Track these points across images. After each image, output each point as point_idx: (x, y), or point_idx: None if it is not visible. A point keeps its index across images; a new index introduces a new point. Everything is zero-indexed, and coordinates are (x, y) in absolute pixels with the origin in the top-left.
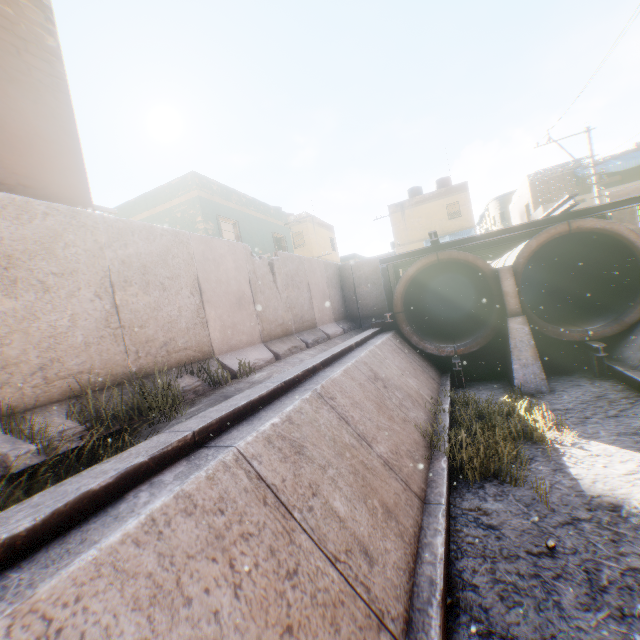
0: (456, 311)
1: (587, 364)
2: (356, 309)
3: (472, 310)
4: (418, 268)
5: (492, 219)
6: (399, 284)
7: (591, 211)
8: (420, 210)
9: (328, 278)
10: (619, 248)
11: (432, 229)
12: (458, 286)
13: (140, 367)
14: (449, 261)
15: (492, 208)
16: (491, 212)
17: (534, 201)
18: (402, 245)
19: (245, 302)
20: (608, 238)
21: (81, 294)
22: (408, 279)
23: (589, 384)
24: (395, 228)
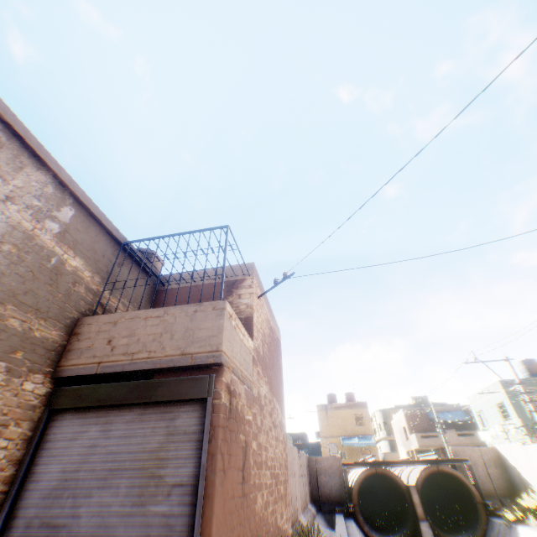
0: (369, 506)
1: None
2: (317, 493)
3: (385, 508)
4: (366, 474)
5: (378, 424)
6: (355, 482)
7: (445, 460)
8: (338, 413)
9: (306, 466)
10: (462, 485)
11: (346, 429)
12: (369, 483)
13: (293, 517)
14: (382, 473)
15: (378, 416)
16: (377, 418)
17: (409, 427)
18: (325, 436)
19: (299, 484)
20: (456, 478)
21: (289, 478)
22: (360, 480)
23: None
24: (321, 422)
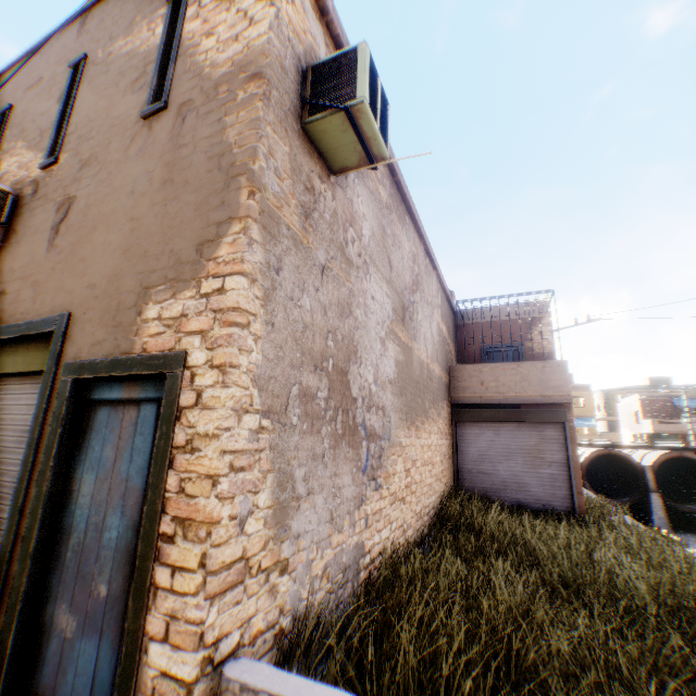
0: None
1: (689, 527)
2: None
3: (603, 481)
4: (596, 454)
5: (596, 405)
6: (584, 460)
7: (689, 449)
8: None
9: None
10: None
11: None
12: None
13: None
14: (614, 455)
15: (596, 397)
16: (595, 399)
17: (642, 412)
18: None
19: None
20: None
21: None
22: (590, 458)
23: (691, 534)
24: None
